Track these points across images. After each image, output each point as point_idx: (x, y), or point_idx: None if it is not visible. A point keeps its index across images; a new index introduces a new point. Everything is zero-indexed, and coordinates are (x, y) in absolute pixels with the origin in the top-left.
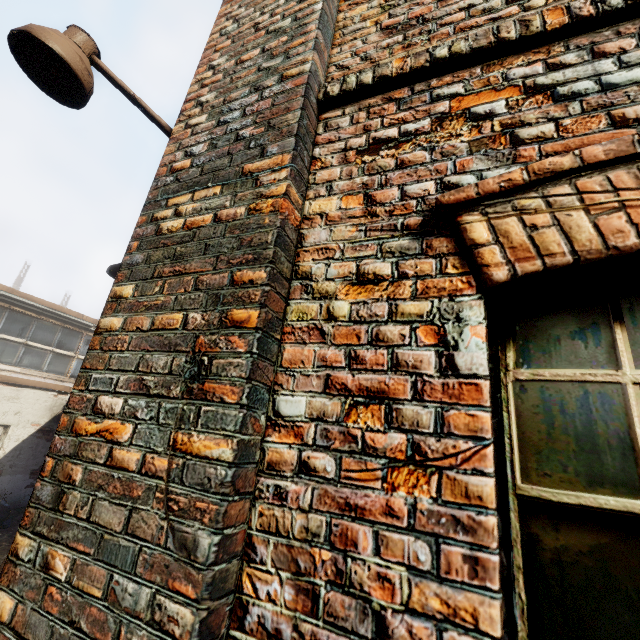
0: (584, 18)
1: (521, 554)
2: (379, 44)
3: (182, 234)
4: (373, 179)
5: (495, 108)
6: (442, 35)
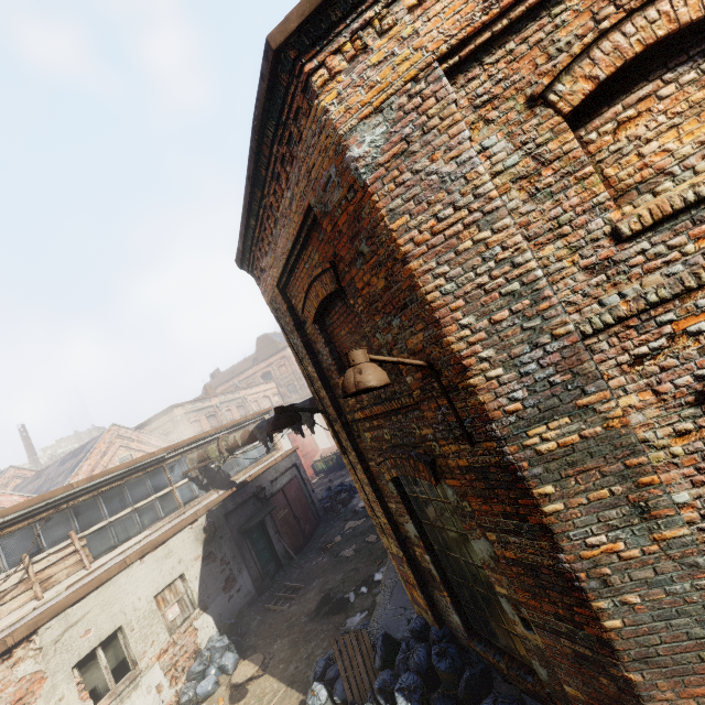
0: None
1: None
2: (589, 283)
3: (562, 450)
4: (650, 380)
5: (700, 327)
6: (636, 275)
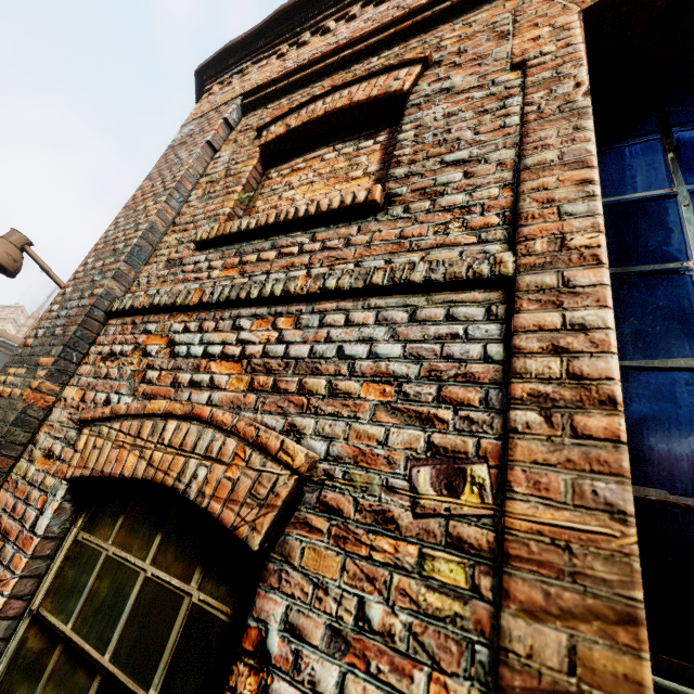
0: (202, 303)
1: (16, 647)
2: (159, 273)
3: None
4: (93, 382)
5: (153, 350)
6: (177, 280)
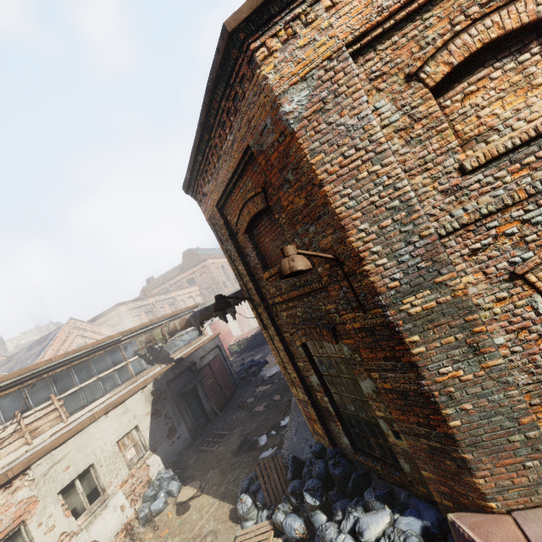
0: (532, 195)
1: None
2: (444, 201)
3: (425, 312)
4: (482, 265)
5: (513, 230)
6: (474, 197)
